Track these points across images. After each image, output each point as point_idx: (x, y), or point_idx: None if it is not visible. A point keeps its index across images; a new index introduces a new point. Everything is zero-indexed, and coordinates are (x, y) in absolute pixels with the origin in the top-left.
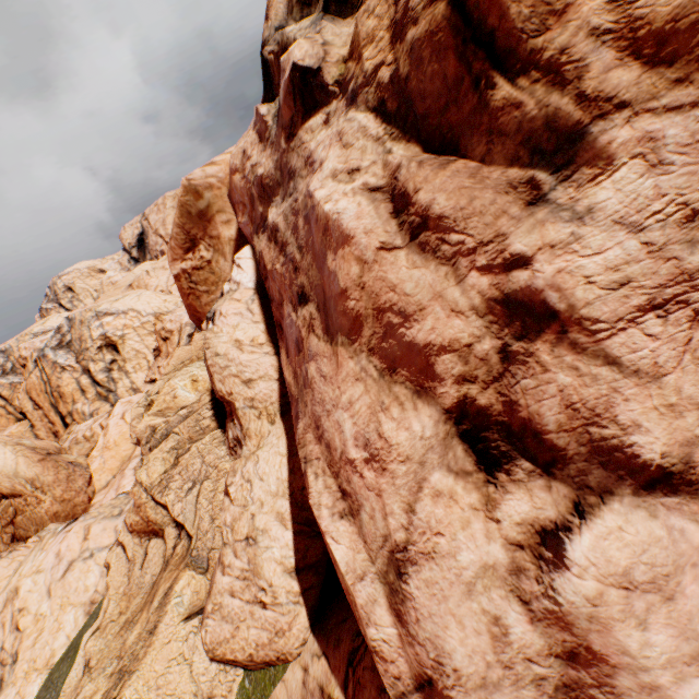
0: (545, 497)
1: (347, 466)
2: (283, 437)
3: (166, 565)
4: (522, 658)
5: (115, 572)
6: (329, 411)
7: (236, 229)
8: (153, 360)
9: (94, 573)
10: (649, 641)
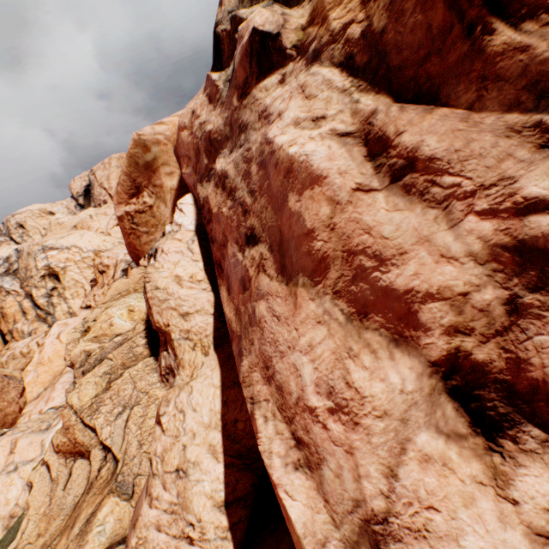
0: None
1: (306, 414)
2: (217, 369)
3: (90, 487)
4: None
5: (37, 492)
6: (283, 352)
7: (177, 181)
8: (89, 289)
9: (16, 487)
10: None
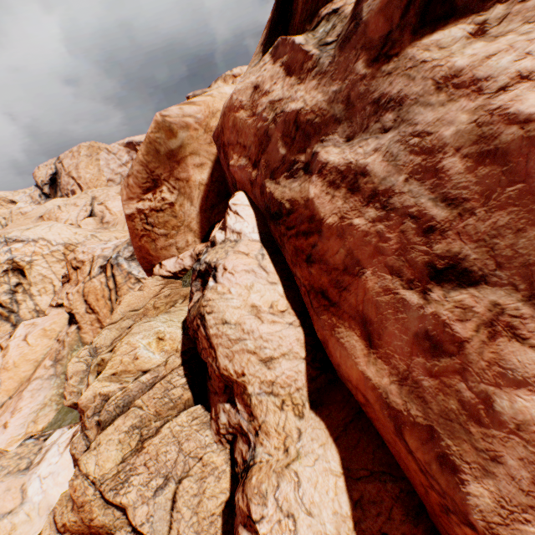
0: None
1: None
2: (330, 444)
3: None
4: None
5: None
6: None
7: (208, 174)
8: (59, 285)
9: None
10: None
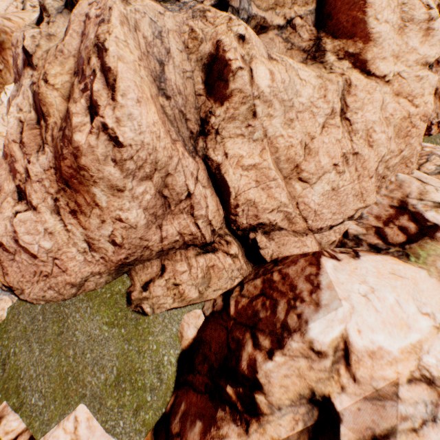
0: (24, 208)
1: None
2: None
3: None
4: (9, 232)
5: None
6: None
7: None
8: None
9: None
10: (22, 229)
